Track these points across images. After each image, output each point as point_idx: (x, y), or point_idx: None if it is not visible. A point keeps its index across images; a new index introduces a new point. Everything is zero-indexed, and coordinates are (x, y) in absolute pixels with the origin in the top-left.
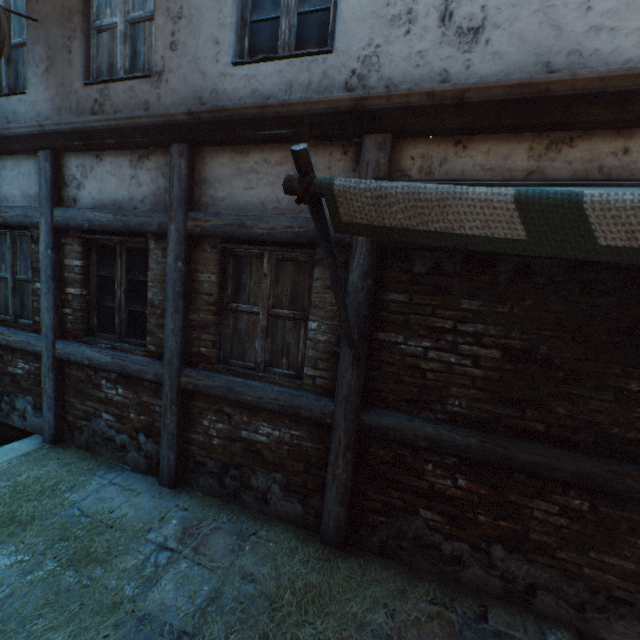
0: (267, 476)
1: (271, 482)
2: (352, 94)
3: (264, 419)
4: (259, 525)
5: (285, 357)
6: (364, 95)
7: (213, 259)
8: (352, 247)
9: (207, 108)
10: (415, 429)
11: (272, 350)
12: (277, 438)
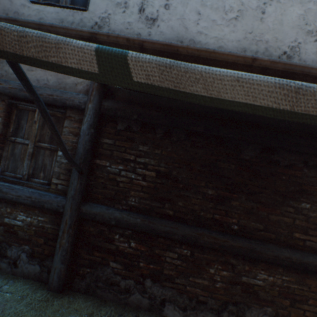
0: (19, 248)
1: (21, 252)
2: (90, 30)
3: (22, 210)
4: (5, 282)
5: (43, 172)
6: (96, 32)
7: (1, 108)
8: (85, 111)
9: (5, 17)
10: (110, 214)
11: (35, 167)
12: (29, 222)
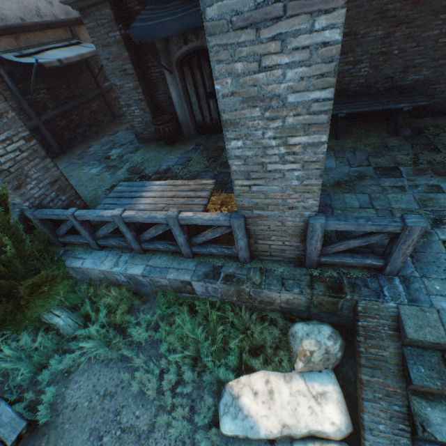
0: None
1: None
2: None
3: None
4: None
5: None
6: None
7: None
8: (3, 76)
9: None
10: (51, 115)
11: None
12: None
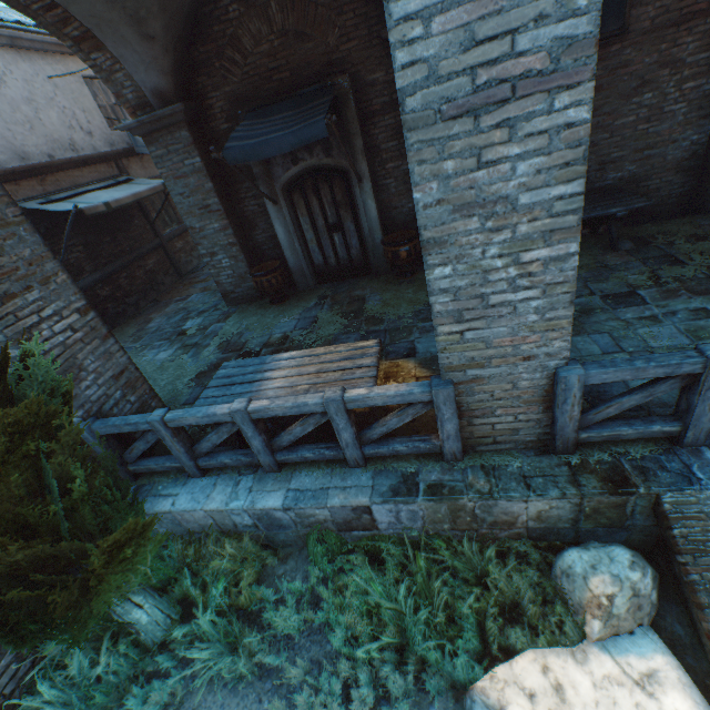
0: None
1: None
2: None
3: None
4: None
5: None
6: None
7: None
8: None
9: None
10: (89, 282)
11: None
12: None
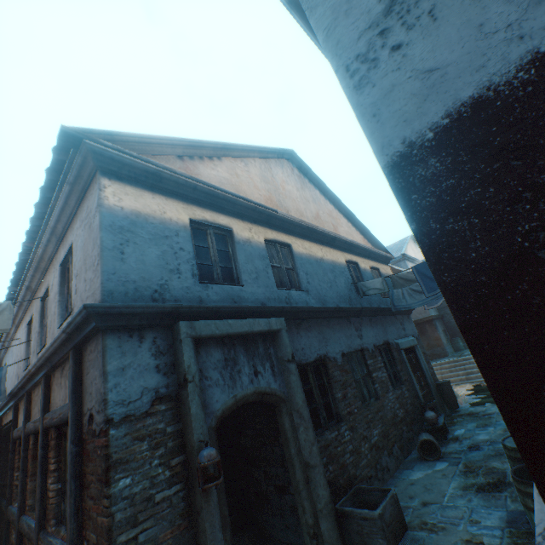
0: None
1: None
2: None
3: None
4: None
5: None
6: None
7: None
8: None
9: None
10: None
11: None
12: None
